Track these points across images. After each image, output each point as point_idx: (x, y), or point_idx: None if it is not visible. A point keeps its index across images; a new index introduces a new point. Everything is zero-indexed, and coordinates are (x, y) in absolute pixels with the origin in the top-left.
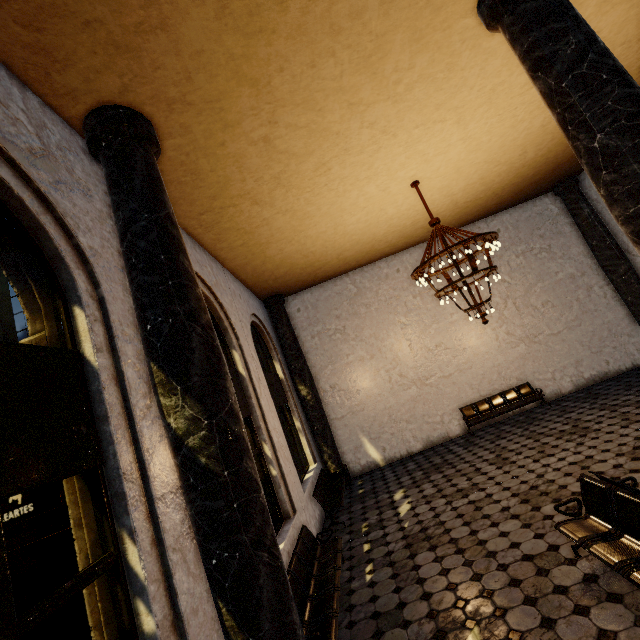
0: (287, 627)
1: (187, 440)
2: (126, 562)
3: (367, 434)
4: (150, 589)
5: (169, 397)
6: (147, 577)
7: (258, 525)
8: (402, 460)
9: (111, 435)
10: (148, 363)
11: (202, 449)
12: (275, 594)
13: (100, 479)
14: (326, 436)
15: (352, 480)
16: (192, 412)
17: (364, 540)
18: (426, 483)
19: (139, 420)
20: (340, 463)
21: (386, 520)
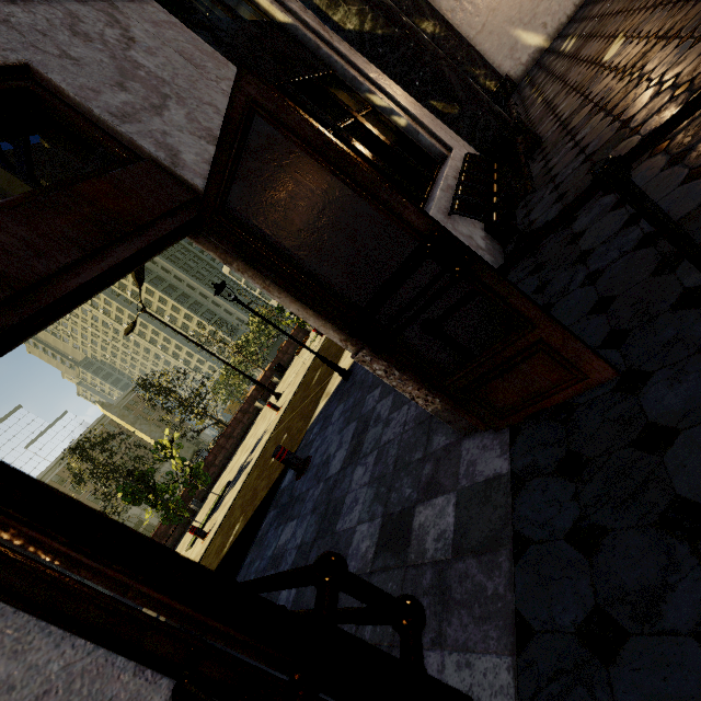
0: (473, 91)
1: (364, 29)
2: (376, 107)
3: (519, 24)
4: (394, 109)
5: (338, 12)
6: (390, 105)
7: (431, 50)
8: (570, 21)
9: (327, 54)
10: (311, 5)
11: (375, 27)
12: (458, 78)
13: (339, 78)
14: (473, 59)
15: (518, 85)
16: (356, 8)
17: (535, 94)
18: (595, 8)
19: (332, 43)
20: (499, 76)
21: (553, 68)
